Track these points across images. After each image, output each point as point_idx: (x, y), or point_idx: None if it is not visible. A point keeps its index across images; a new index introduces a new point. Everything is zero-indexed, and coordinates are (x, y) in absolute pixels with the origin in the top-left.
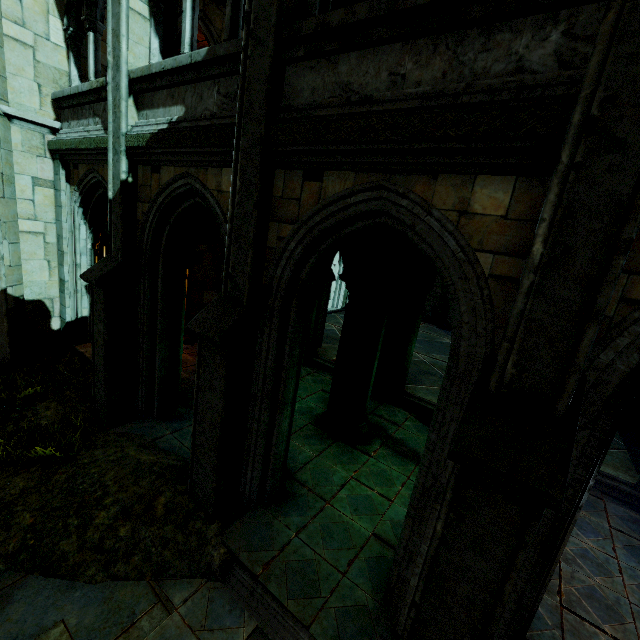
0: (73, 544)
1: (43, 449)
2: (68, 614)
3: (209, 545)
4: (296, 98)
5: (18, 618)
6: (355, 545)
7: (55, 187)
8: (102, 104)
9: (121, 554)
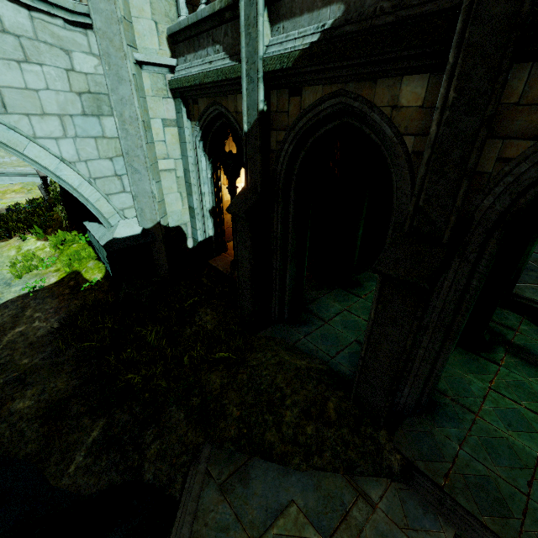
0: (275, 436)
1: (223, 353)
2: (294, 495)
3: (384, 450)
4: None
5: (261, 493)
6: (526, 465)
7: (178, 125)
8: (223, 28)
9: (314, 449)
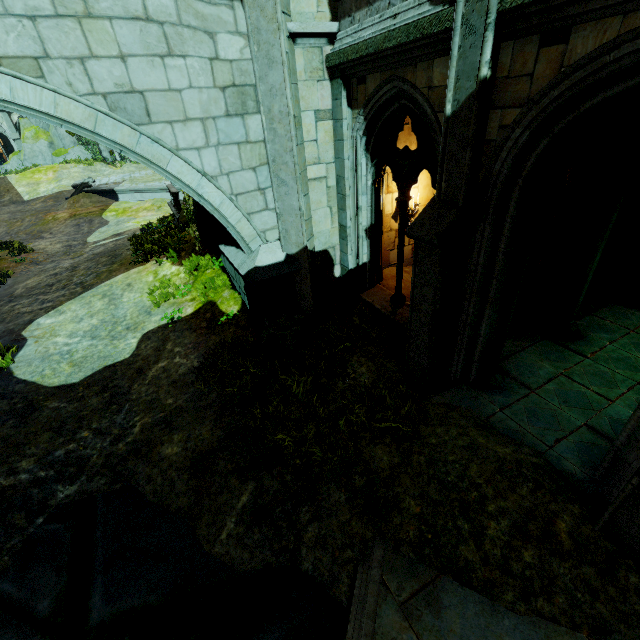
0: (473, 553)
1: (391, 423)
2: None
3: None
4: None
5: (460, 632)
6: None
7: (333, 117)
8: None
9: (537, 587)
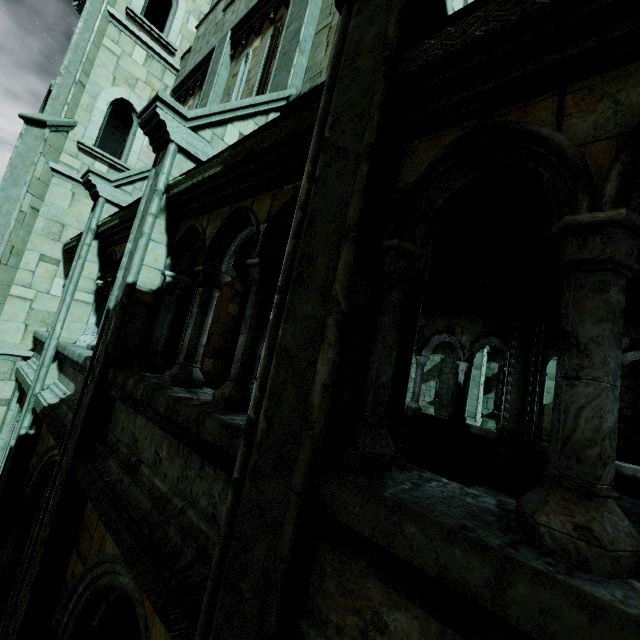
0: None
1: None
2: None
3: None
4: (115, 428)
5: None
6: None
7: (9, 404)
8: None
9: None
